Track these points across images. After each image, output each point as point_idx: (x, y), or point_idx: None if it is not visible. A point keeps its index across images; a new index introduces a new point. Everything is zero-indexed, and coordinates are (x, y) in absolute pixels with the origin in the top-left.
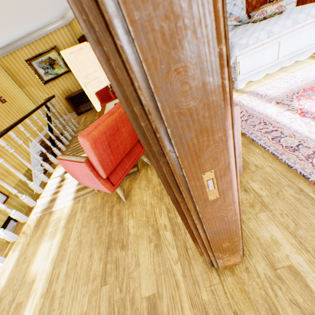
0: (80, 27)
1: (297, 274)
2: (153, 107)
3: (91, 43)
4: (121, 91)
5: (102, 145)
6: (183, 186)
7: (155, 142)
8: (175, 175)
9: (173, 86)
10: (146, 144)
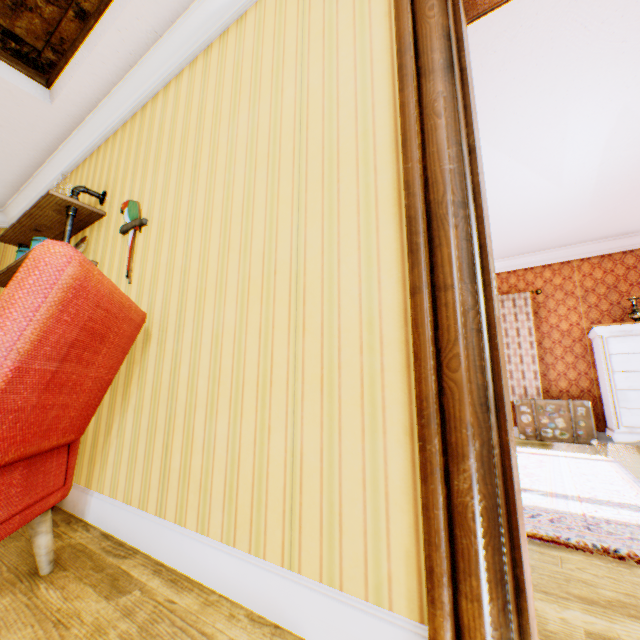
0: (413, 91)
1: (610, 639)
2: (466, 157)
3: (415, 103)
4: (419, 145)
5: (68, 326)
6: (477, 267)
7: (460, 189)
8: (472, 242)
9: (478, 156)
10: (423, 208)
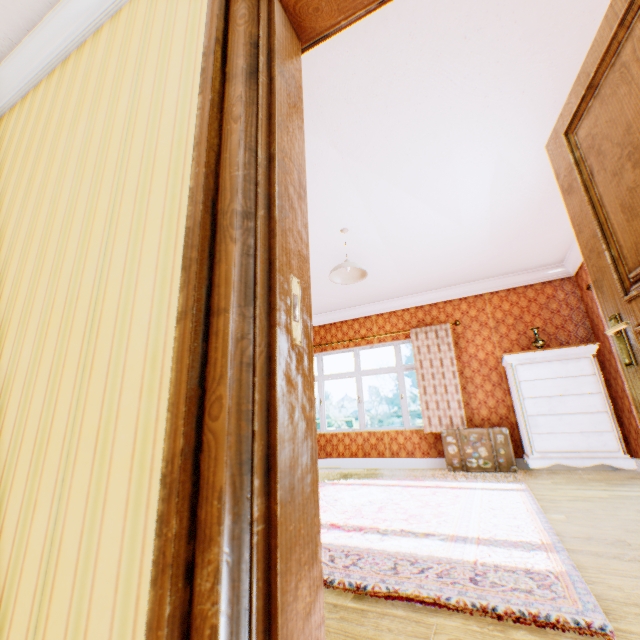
0: (211, 94)
1: None
2: (265, 166)
3: (212, 106)
4: (213, 150)
5: None
6: (262, 287)
7: (249, 197)
8: (258, 257)
9: (286, 167)
10: (207, 218)
